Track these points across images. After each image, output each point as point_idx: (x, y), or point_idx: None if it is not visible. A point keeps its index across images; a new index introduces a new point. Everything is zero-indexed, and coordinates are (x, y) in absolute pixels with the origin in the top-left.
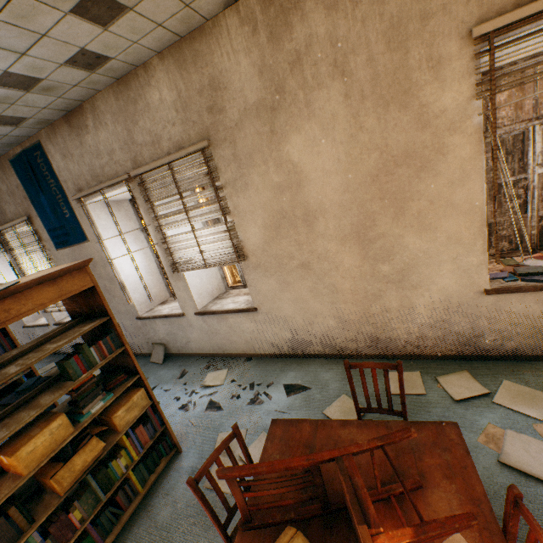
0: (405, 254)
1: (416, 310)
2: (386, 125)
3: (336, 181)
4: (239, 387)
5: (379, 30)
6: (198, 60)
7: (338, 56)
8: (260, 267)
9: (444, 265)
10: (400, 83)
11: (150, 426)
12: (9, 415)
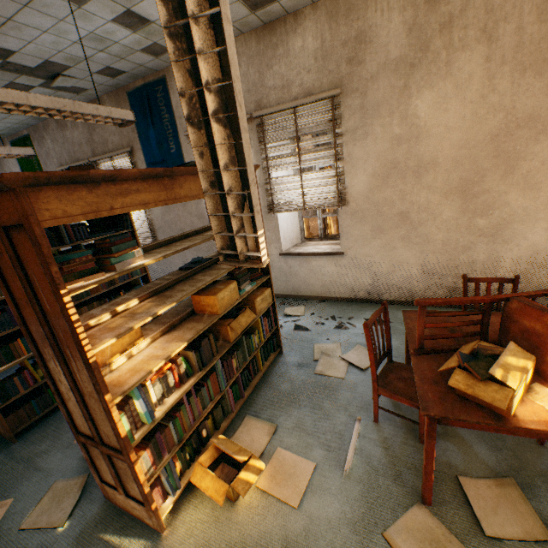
0: (504, 210)
1: (501, 263)
2: (518, 89)
3: (455, 138)
4: (321, 318)
5: (535, 2)
6: (351, 14)
7: (489, 22)
8: (357, 214)
9: (539, 222)
10: (542, 52)
11: (269, 321)
12: (199, 272)
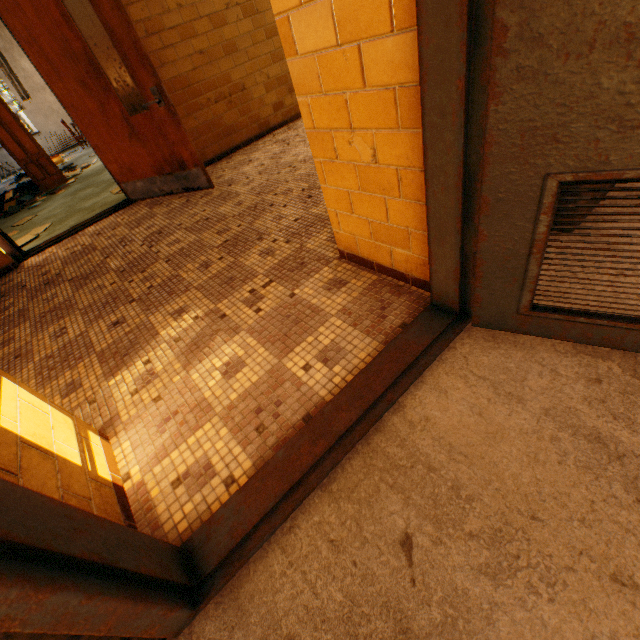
0: None
1: None
2: None
3: None
4: None
5: None
6: None
7: None
8: (33, 112)
9: None
10: None
11: None
12: None
